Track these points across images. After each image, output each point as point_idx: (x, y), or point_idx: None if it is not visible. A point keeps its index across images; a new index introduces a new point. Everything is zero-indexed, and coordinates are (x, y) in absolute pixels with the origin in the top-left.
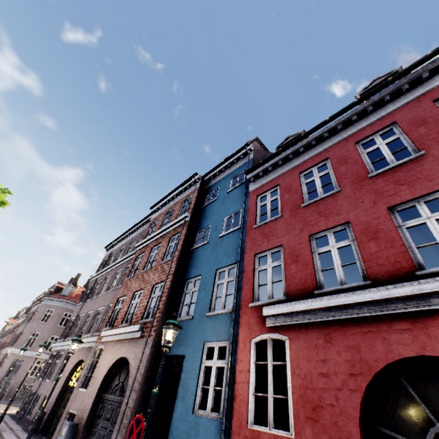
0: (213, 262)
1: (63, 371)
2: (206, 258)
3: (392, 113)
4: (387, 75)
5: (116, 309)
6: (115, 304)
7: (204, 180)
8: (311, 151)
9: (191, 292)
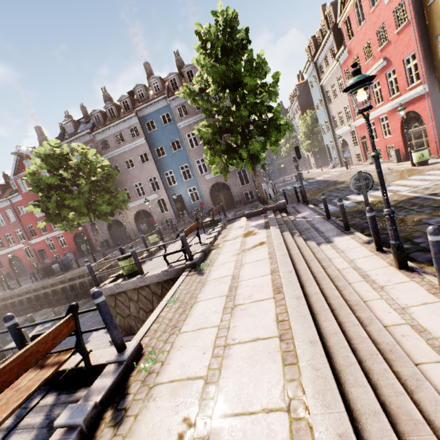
0: None
1: None
2: None
3: None
4: None
5: None
6: None
7: None
8: None
9: None
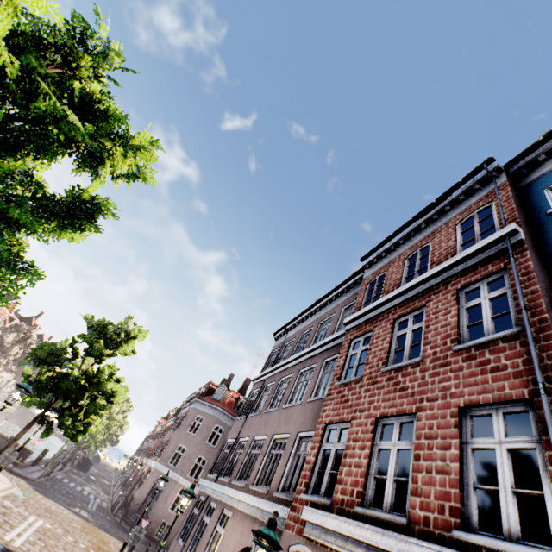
0: None
1: None
2: None
3: None
4: None
5: (324, 450)
6: (321, 436)
7: (508, 172)
8: None
9: None
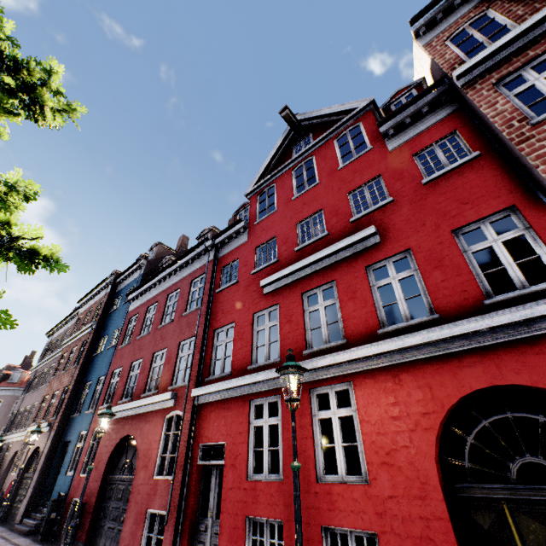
0: (100, 371)
1: (4, 462)
2: (98, 367)
3: (183, 279)
4: (208, 230)
5: (43, 406)
6: (42, 401)
7: (116, 282)
8: (156, 289)
9: (86, 394)
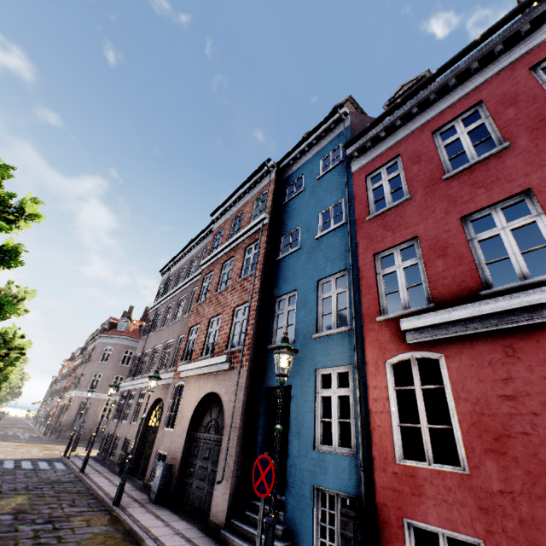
0: (312, 272)
1: (140, 411)
2: (301, 269)
3: None
4: None
5: (190, 340)
6: (188, 334)
7: (279, 167)
8: (448, 96)
9: (286, 312)
